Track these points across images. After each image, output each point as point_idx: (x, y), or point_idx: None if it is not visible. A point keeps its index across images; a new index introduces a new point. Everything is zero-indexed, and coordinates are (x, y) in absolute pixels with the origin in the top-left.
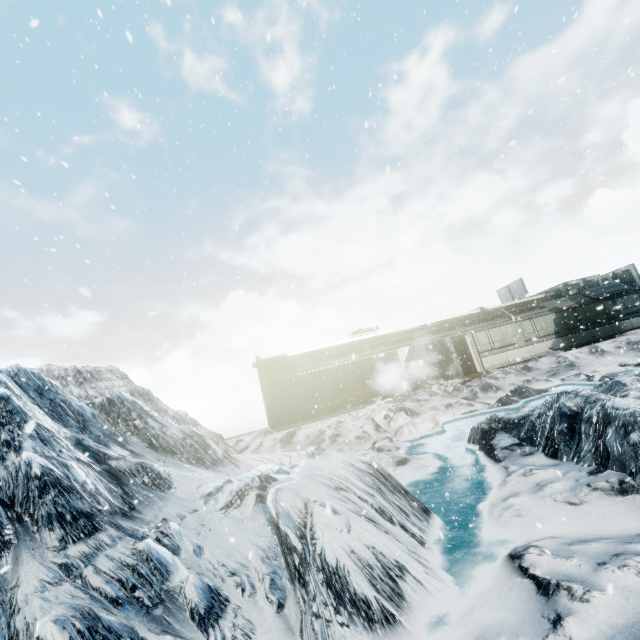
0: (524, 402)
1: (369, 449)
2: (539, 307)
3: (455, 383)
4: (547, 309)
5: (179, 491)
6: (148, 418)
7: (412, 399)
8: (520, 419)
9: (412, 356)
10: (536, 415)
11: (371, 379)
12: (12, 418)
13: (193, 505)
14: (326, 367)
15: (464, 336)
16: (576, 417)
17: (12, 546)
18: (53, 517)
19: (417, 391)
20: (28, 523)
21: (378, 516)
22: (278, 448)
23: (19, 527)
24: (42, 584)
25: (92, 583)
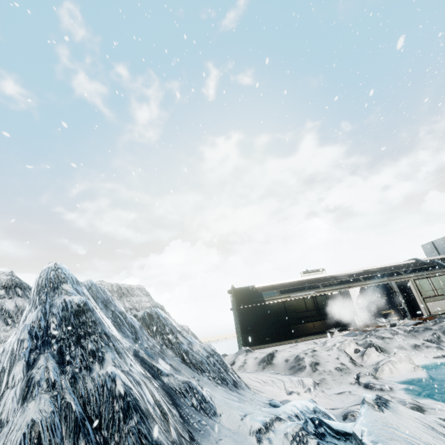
0: None
1: (354, 383)
2: None
3: (408, 324)
4: None
5: (224, 419)
6: (177, 333)
7: (376, 336)
8: None
9: None
10: None
11: (327, 312)
12: (95, 328)
13: (246, 442)
14: (289, 299)
15: (407, 282)
16: None
17: None
18: None
19: (377, 328)
20: None
21: None
22: (261, 368)
23: None
24: None
25: None
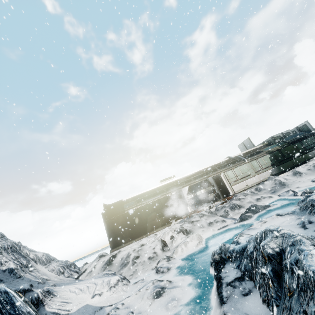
0: (256, 216)
1: (154, 268)
2: (261, 151)
3: (217, 204)
4: (264, 152)
5: None
6: None
7: (188, 221)
8: (241, 250)
9: (197, 188)
10: (251, 249)
11: (169, 208)
12: None
13: None
14: (141, 205)
15: (220, 175)
16: (280, 260)
17: None
18: None
19: (192, 215)
20: None
21: None
22: (102, 270)
23: None
24: None
25: None
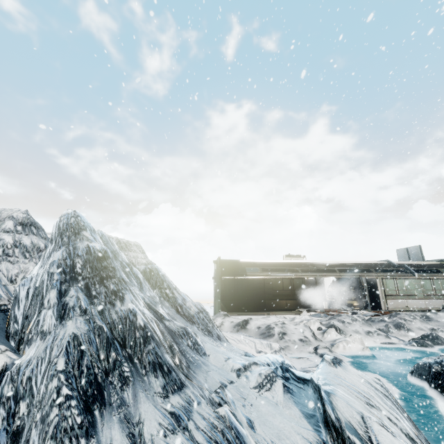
0: (437, 348)
1: (312, 352)
2: (432, 270)
3: (367, 314)
4: None
5: (211, 359)
6: (174, 290)
7: (338, 319)
8: None
9: None
10: None
11: (300, 294)
12: (115, 273)
13: (228, 376)
14: (269, 277)
15: (376, 279)
16: None
17: (130, 383)
18: (157, 366)
19: (340, 314)
20: (137, 365)
21: (409, 442)
22: (236, 330)
23: (132, 366)
24: (162, 428)
25: (196, 438)
